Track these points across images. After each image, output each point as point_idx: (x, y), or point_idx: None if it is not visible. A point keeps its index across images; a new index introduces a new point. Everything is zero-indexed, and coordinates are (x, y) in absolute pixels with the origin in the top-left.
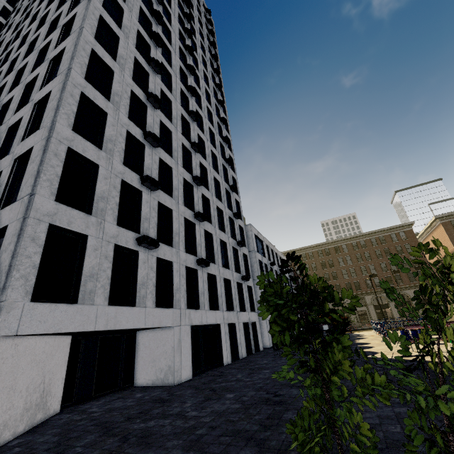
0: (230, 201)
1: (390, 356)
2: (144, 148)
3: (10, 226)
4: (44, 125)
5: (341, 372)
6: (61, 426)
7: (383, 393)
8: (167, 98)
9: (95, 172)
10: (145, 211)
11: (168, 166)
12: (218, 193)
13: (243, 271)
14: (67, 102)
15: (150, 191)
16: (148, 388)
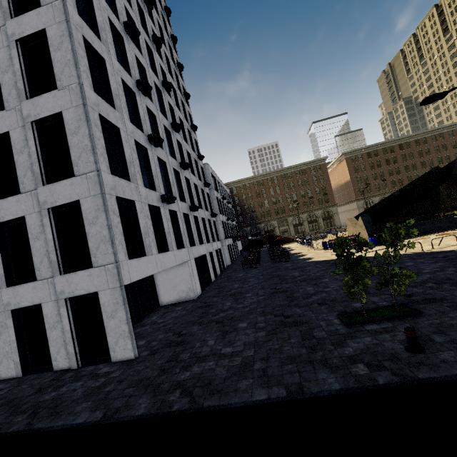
0: (191, 141)
1: (321, 259)
2: (135, 97)
3: (84, 201)
4: (65, 86)
5: (365, 268)
6: (158, 331)
7: (374, 272)
8: (129, 18)
9: (116, 136)
10: (153, 168)
11: (152, 113)
12: (183, 134)
13: (209, 208)
14: (80, 55)
15: (151, 147)
16: (177, 304)
